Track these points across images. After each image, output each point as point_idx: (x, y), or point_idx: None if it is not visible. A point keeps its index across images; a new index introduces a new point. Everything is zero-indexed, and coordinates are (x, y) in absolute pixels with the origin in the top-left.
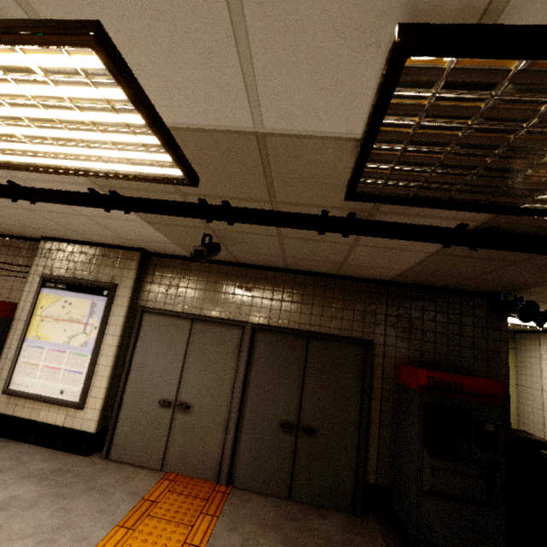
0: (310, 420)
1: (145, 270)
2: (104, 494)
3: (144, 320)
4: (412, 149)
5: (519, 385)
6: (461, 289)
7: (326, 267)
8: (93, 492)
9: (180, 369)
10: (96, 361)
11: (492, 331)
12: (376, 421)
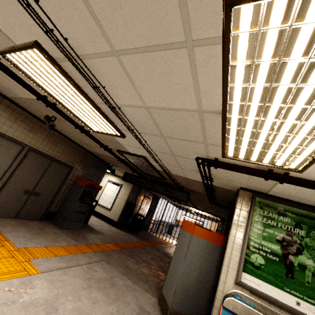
0: (38, 190)
1: None
2: None
3: None
4: (133, 157)
5: None
6: (103, 160)
7: (76, 140)
8: None
9: None
10: None
11: (103, 173)
12: (62, 193)
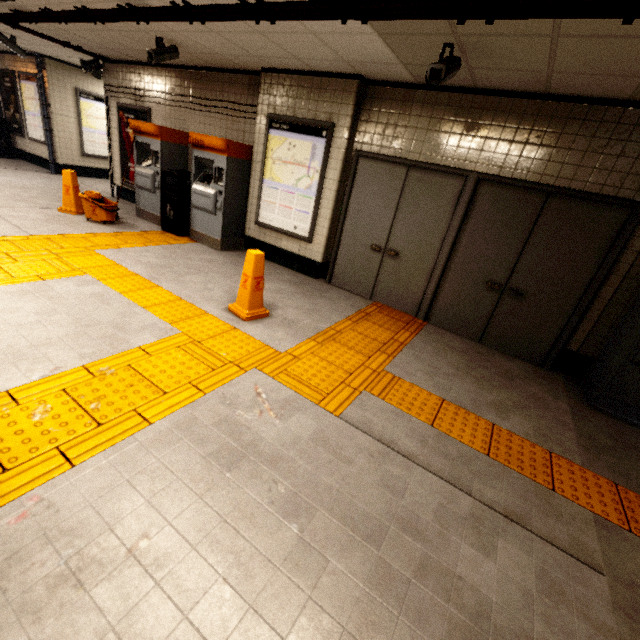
0: (521, 284)
1: (361, 105)
2: (333, 302)
3: (359, 165)
4: None
5: None
6: None
7: (615, 87)
8: (326, 299)
9: (392, 219)
10: (319, 203)
11: None
12: (606, 298)
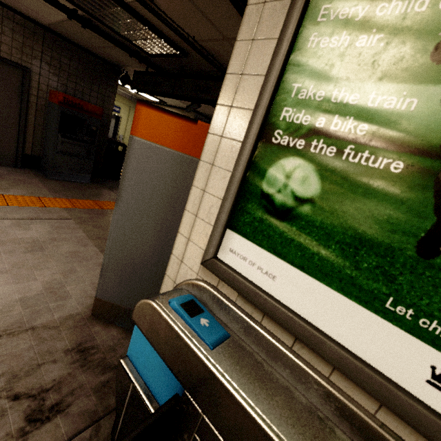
0: None
1: None
2: None
3: None
4: None
5: None
6: (96, 54)
7: None
8: None
9: None
10: None
11: (110, 86)
12: (32, 122)
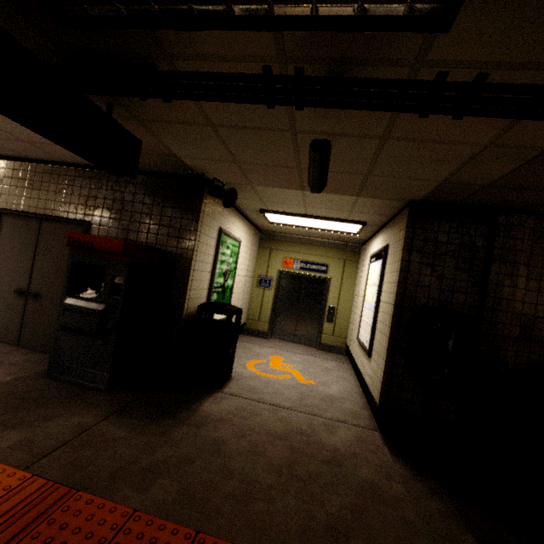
0: (37, 288)
1: None
2: None
3: None
4: None
5: (354, 295)
6: (164, 171)
7: (37, 151)
8: None
9: None
10: None
11: (188, 211)
12: None
